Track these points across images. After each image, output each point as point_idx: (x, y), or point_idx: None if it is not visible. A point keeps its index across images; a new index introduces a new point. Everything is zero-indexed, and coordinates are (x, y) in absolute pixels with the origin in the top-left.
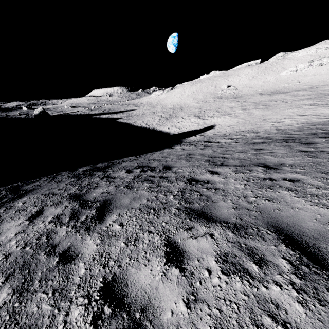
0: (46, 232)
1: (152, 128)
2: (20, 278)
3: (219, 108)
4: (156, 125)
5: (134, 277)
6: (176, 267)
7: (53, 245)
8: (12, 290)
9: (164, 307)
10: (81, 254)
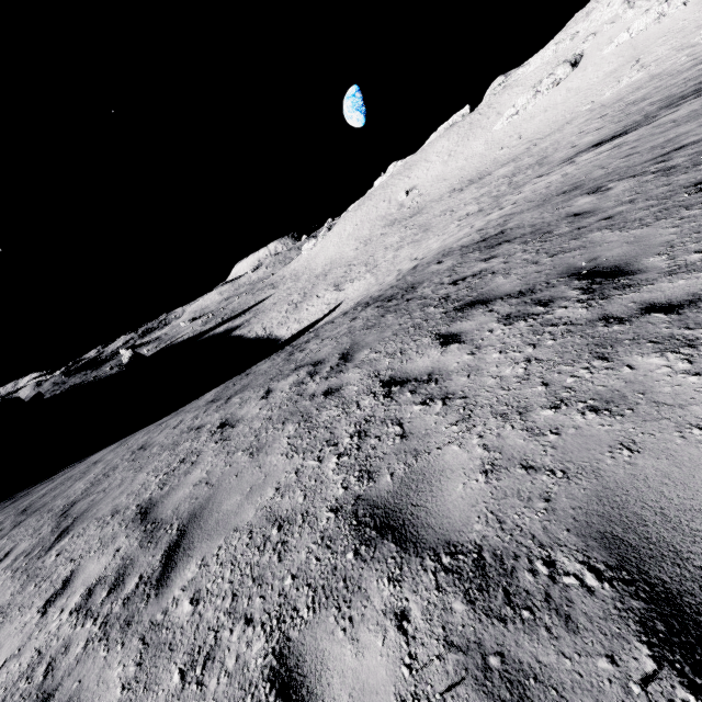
0: None
1: (267, 335)
2: None
3: (371, 256)
4: (275, 327)
5: None
6: None
7: None
8: None
9: None
10: None
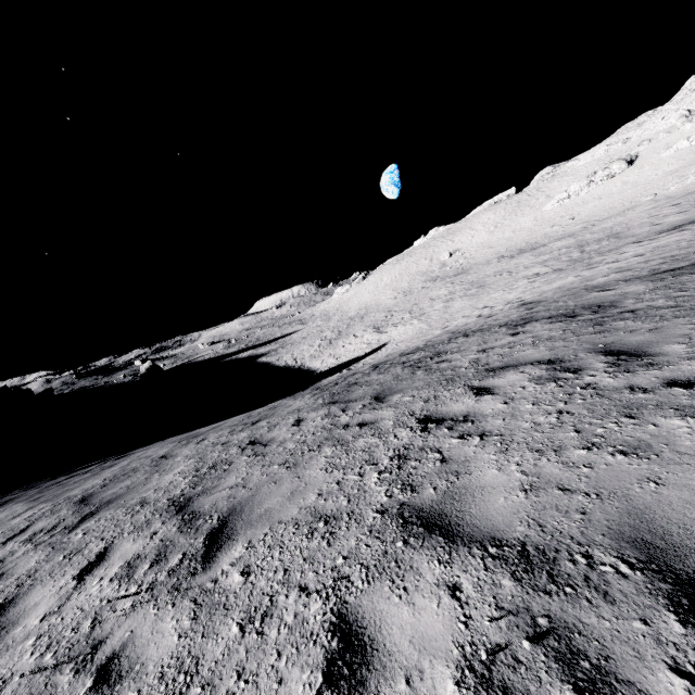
0: None
1: (299, 365)
2: None
3: (416, 305)
4: (307, 359)
5: None
6: None
7: None
8: None
9: None
10: None
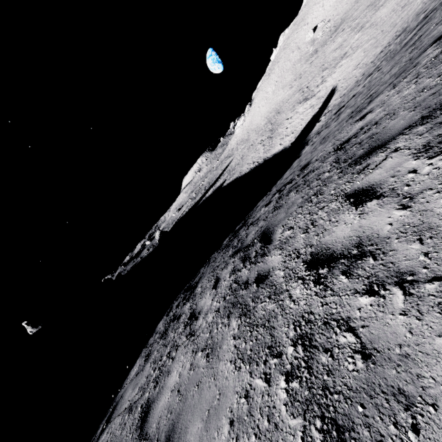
0: (232, 282)
1: (262, 161)
2: (238, 310)
3: (323, 65)
4: (264, 155)
5: (331, 239)
6: (370, 200)
7: (244, 283)
8: (237, 318)
9: (379, 228)
10: (271, 269)
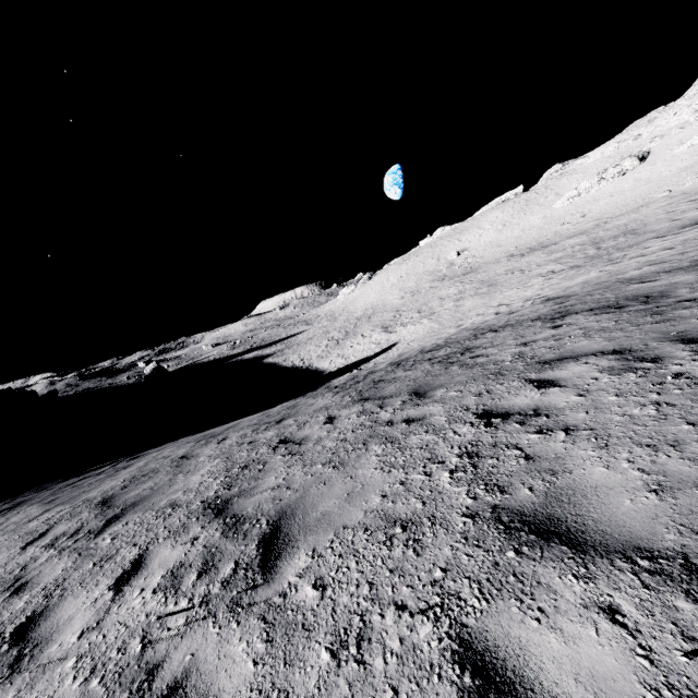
0: None
1: (306, 366)
2: None
3: (424, 304)
4: (315, 359)
5: None
6: None
7: None
8: None
9: None
10: None
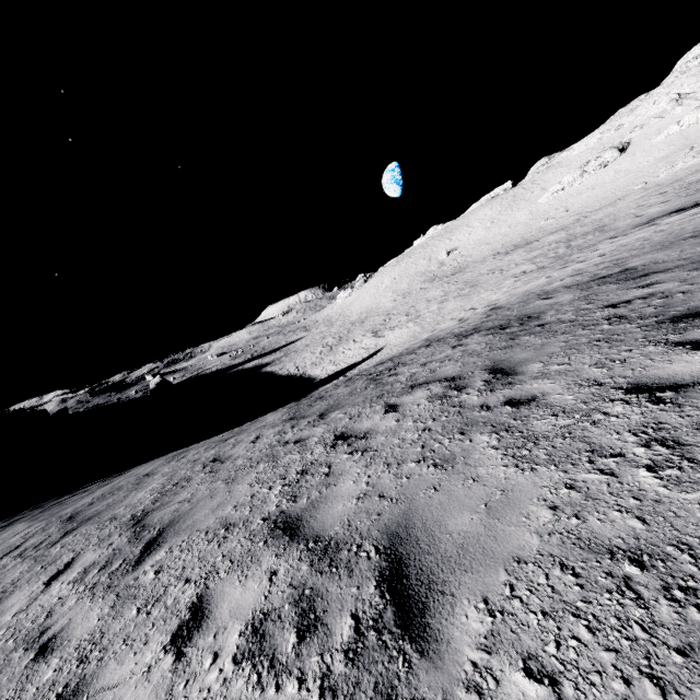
0: None
1: (300, 373)
2: None
3: (413, 307)
4: (308, 367)
5: None
6: None
7: None
8: None
9: None
10: None
